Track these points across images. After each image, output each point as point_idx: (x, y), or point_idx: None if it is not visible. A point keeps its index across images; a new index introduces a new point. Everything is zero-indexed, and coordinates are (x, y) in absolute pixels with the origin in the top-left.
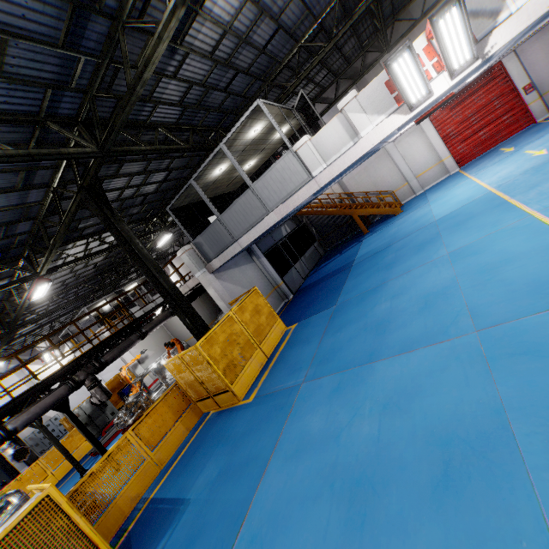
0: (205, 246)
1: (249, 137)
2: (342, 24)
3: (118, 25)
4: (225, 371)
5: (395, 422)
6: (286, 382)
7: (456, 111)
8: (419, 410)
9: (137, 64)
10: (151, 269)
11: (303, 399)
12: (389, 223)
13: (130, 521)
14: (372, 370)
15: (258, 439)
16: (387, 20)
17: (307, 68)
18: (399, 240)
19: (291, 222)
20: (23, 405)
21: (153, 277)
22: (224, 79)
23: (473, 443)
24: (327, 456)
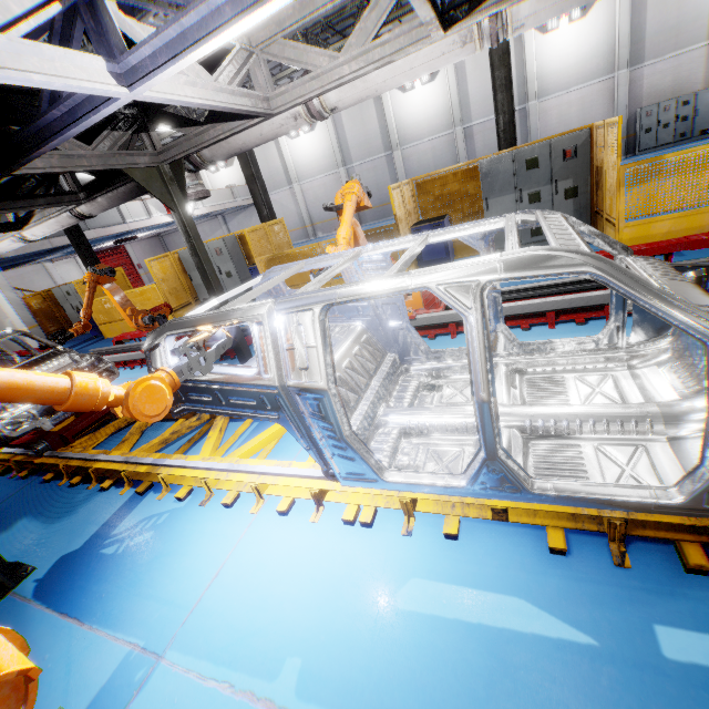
0: None
1: None
2: None
3: None
4: None
5: None
6: None
7: (101, 261)
8: None
9: None
10: None
11: None
12: None
13: None
14: None
15: None
16: None
17: None
18: None
19: None
20: None
21: None
22: None
23: None
24: None
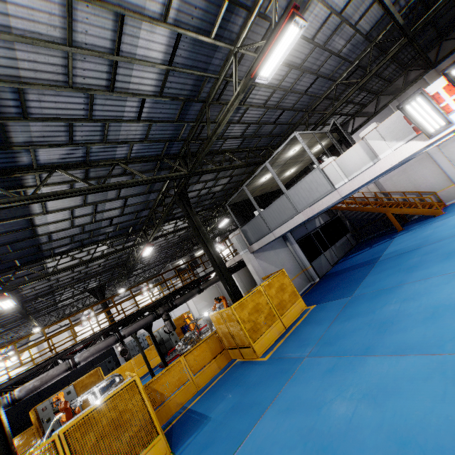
0: (249, 233)
1: (288, 155)
2: (380, 58)
3: (206, 104)
4: (249, 331)
5: (367, 411)
6: (294, 352)
7: None
8: (391, 408)
9: (215, 121)
10: (209, 248)
11: (303, 370)
12: (426, 224)
13: (174, 419)
14: (364, 362)
15: (263, 391)
16: (431, 42)
17: (342, 99)
18: (429, 244)
19: (325, 215)
20: (129, 321)
21: (209, 254)
22: (273, 116)
23: (427, 450)
24: (308, 420)
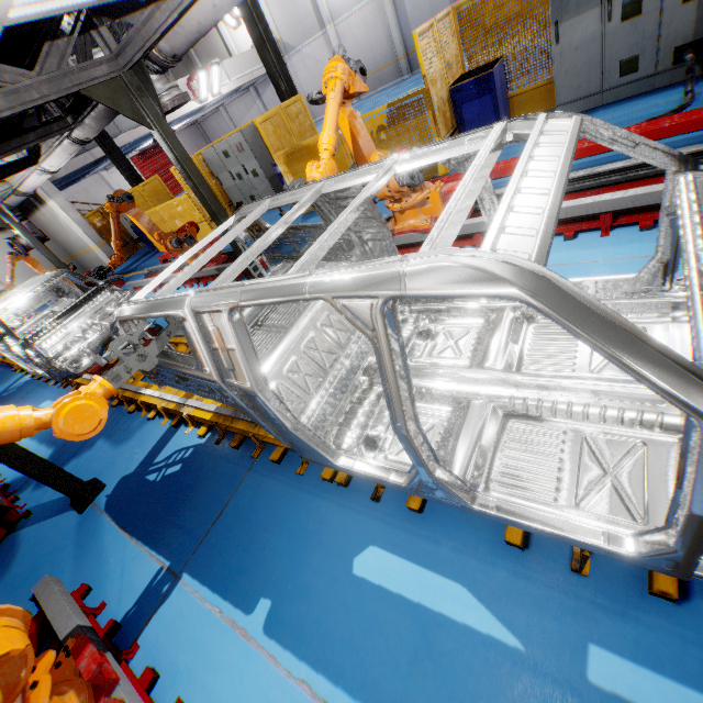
0: None
1: None
2: None
3: None
4: None
5: None
6: None
7: (149, 162)
8: None
9: None
10: None
11: None
12: None
13: None
14: None
15: None
16: None
17: None
18: None
19: None
20: None
21: None
22: None
23: None
24: None
